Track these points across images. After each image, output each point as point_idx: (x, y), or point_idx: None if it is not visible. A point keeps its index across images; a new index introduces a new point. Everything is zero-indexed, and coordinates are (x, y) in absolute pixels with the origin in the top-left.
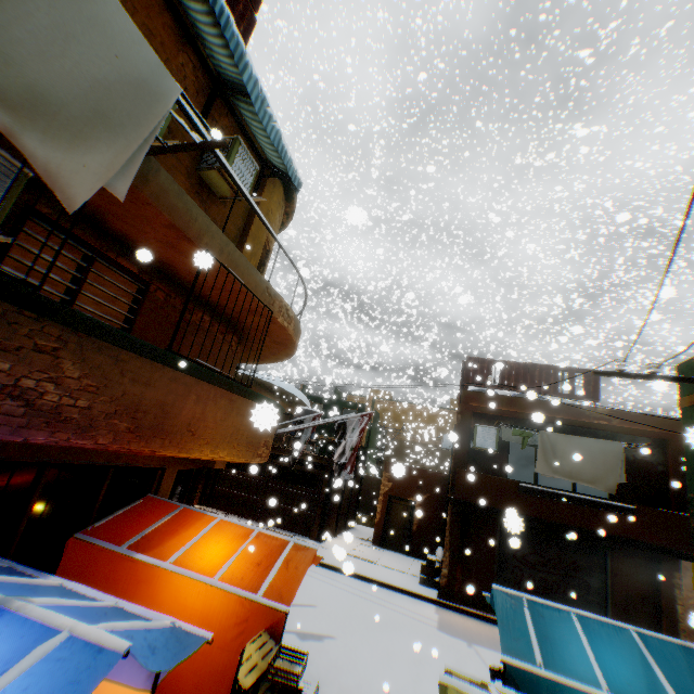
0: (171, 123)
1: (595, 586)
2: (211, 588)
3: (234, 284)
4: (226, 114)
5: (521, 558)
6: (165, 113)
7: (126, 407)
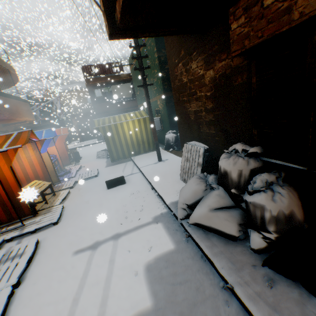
0: None
1: None
2: None
3: None
4: None
5: None
6: None
7: (5, 109)
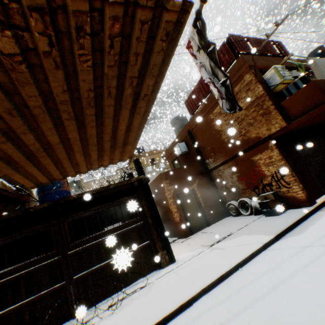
0: None
1: None
2: None
3: None
4: None
5: (307, 156)
6: None
7: None
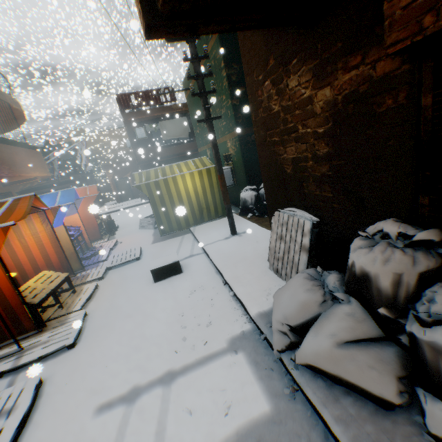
0: None
1: None
2: None
3: None
4: None
5: None
6: None
7: (4, 161)
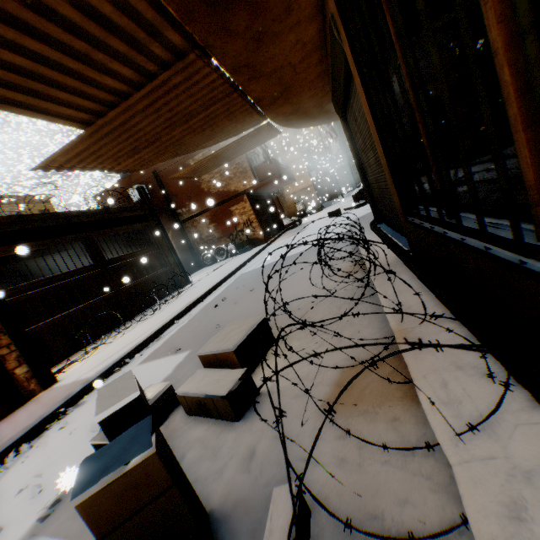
0: None
1: (269, 213)
2: None
3: None
4: None
5: (261, 213)
6: None
7: None
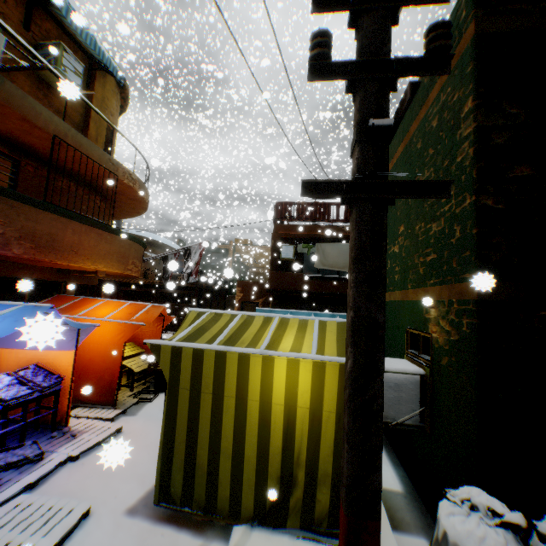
0: (3, 33)
1: None
2: (103, 322)
3: (84, 158)
4: (47, 19)
5: None
6: (1, 56)
7: (27, 234)
